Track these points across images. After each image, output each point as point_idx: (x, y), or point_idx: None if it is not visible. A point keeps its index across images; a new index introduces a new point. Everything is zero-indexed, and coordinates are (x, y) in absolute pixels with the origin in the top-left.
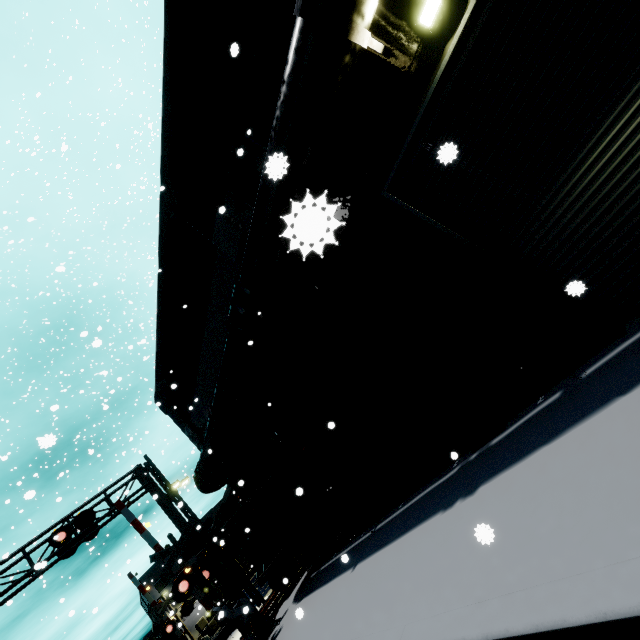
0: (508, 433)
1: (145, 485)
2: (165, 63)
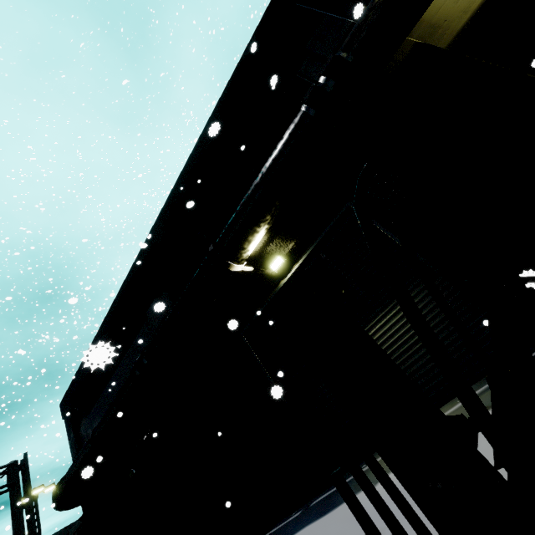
0: (269, 533)
1: (10, 483)
2: (160, 214)
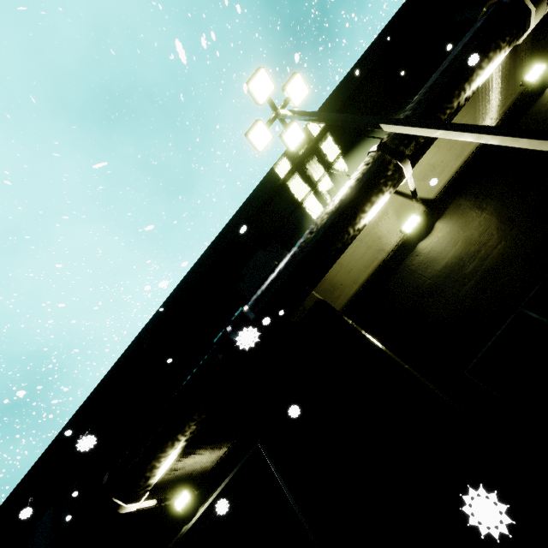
0: None
1: None
2: (94, 390)
